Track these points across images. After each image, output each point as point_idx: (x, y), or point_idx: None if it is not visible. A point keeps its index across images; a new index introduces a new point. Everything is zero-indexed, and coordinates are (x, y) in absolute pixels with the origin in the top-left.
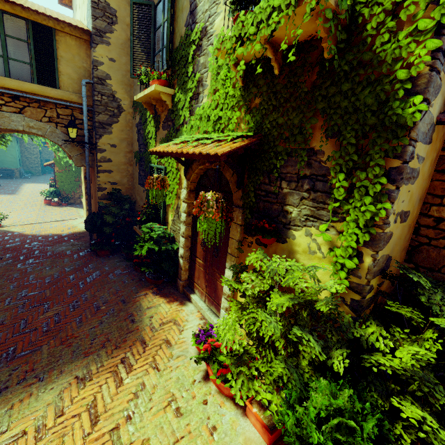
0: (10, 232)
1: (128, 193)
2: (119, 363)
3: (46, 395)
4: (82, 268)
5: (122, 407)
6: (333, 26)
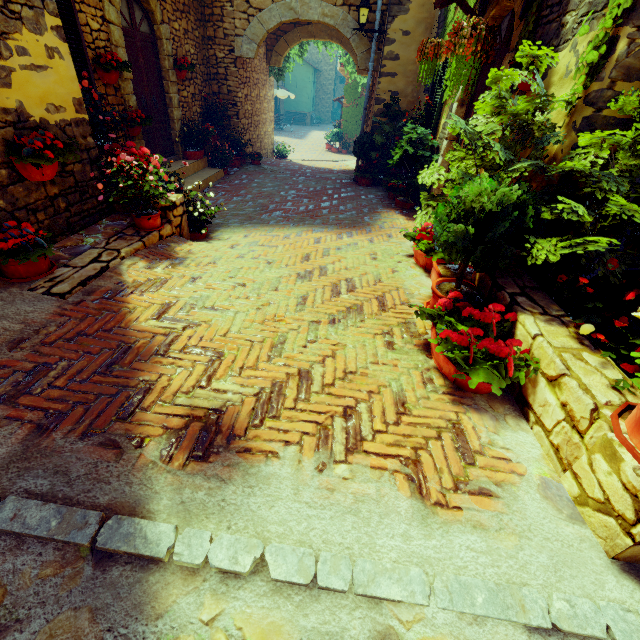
0: (292, 162)
1: (408, 110)
2: (344, 233)
3: (293, 230)
4: (340, 189)
5: (336, 245)
6: None
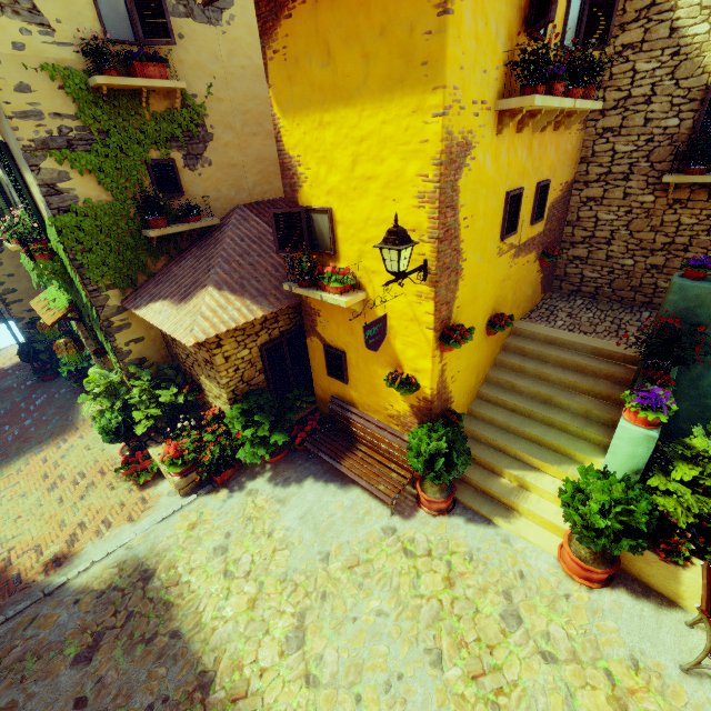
0: None
1: None
2: (61, 441)
3: (20, 462)
4: (31, 396)
5: (60, 455)
6: (56, 278)
